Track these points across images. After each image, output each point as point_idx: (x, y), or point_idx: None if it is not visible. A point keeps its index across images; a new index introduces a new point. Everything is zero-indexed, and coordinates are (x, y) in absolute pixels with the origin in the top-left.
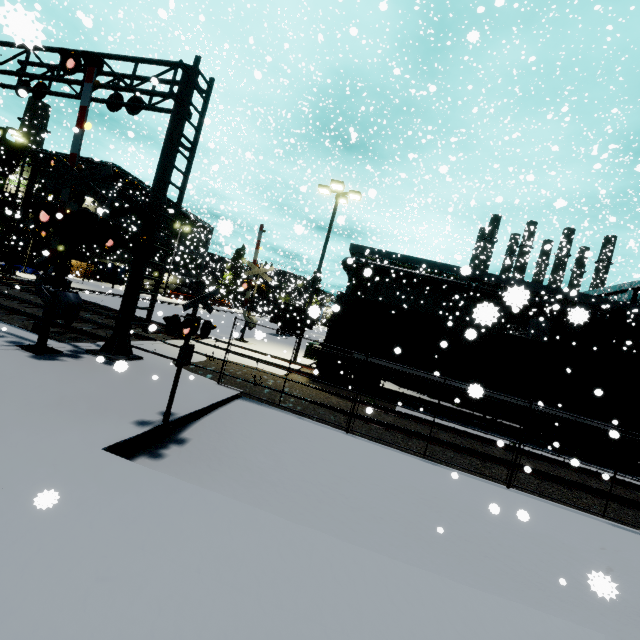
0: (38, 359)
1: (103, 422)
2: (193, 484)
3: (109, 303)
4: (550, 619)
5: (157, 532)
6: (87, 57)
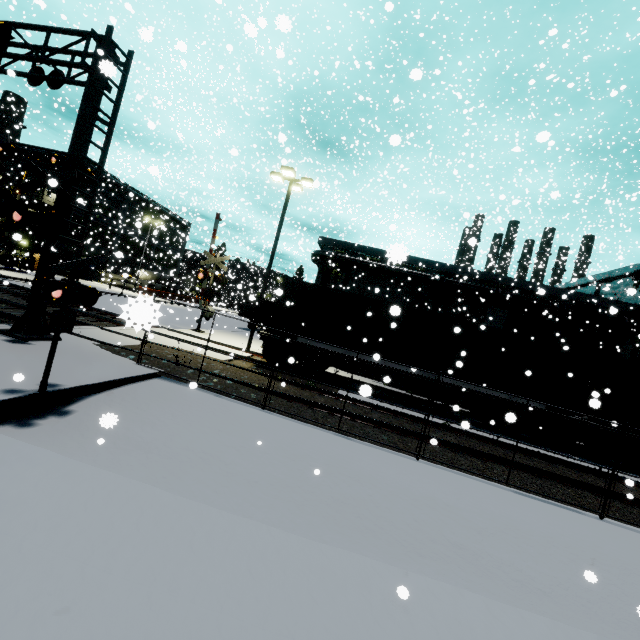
0: None
1: None
2: (52, 450)
3: None
4: (371, 564)
5: None
6: None
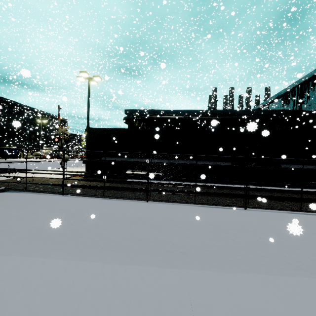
0: None
1: None
2: None
3: None
4: (32, 261)
5: None
6: None
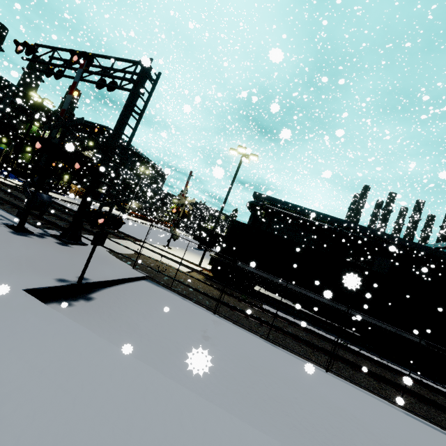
0: (14, 234)
1: (34, 275)
2: (82, 325)
3: None
4: None
5: (27, 343)
6: (85, 55)
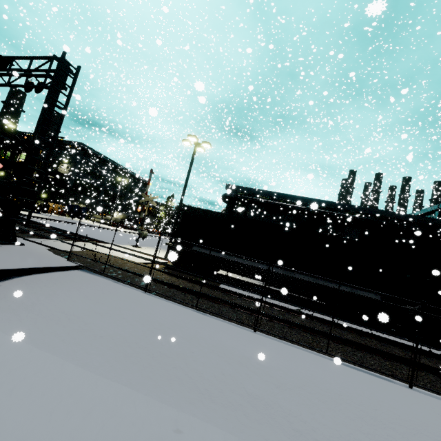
0: None
1: None
2: None
3: (57, 225)
4: (136, 396)
5: None
6: (1, 58)
